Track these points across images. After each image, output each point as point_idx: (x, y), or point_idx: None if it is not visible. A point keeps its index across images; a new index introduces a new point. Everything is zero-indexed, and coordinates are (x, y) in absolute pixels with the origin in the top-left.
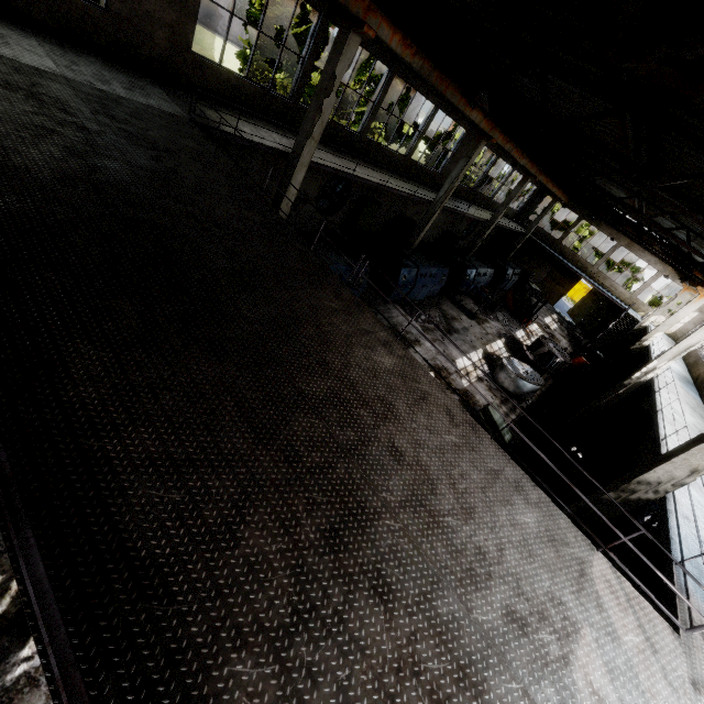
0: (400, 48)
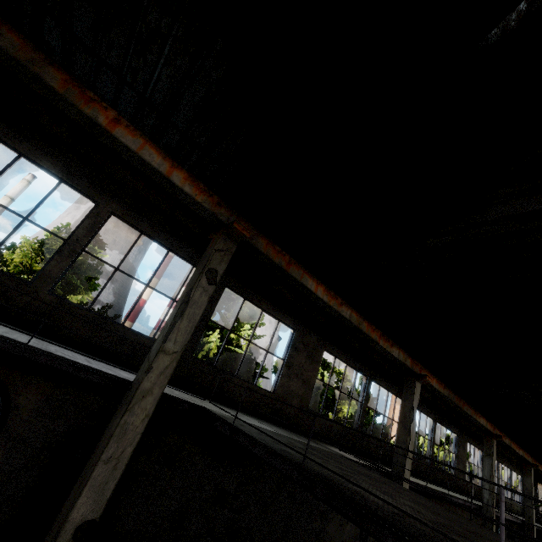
0: (437, 386)
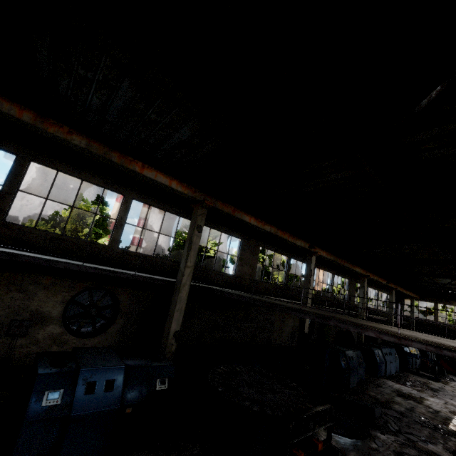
0: (326, 255)
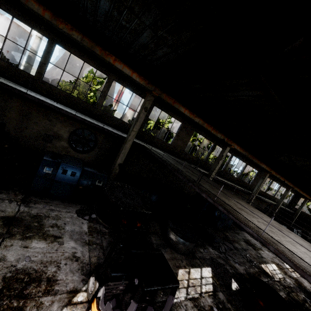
0: (239, 149)
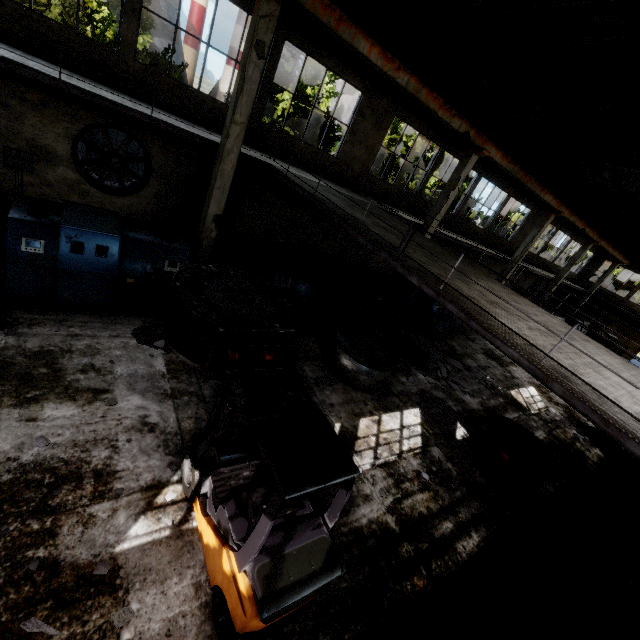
0: (500, 160)
